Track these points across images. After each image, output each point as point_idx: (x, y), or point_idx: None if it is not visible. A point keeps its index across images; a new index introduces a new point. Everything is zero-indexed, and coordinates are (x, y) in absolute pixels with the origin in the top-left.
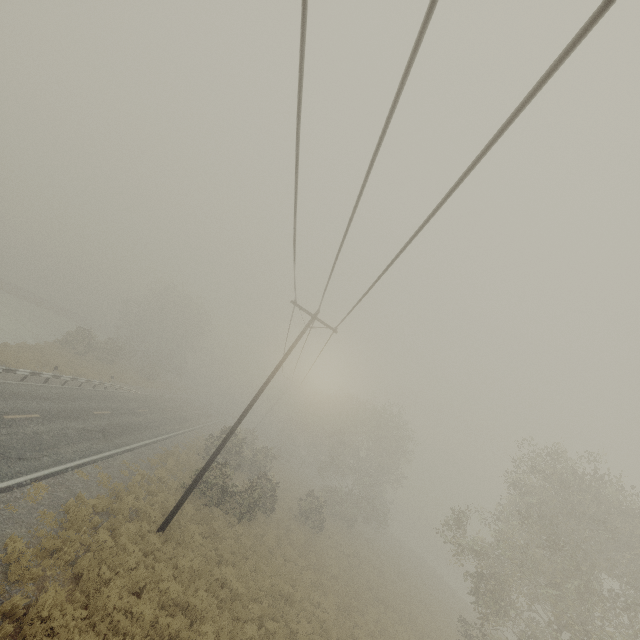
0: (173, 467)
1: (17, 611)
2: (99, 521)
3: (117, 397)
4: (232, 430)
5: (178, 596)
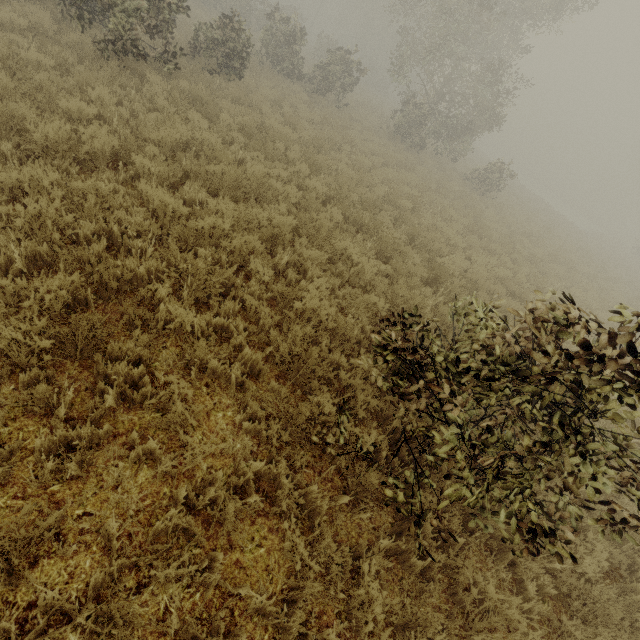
0: None
1: None
2: None
3: None
4: None
5: None
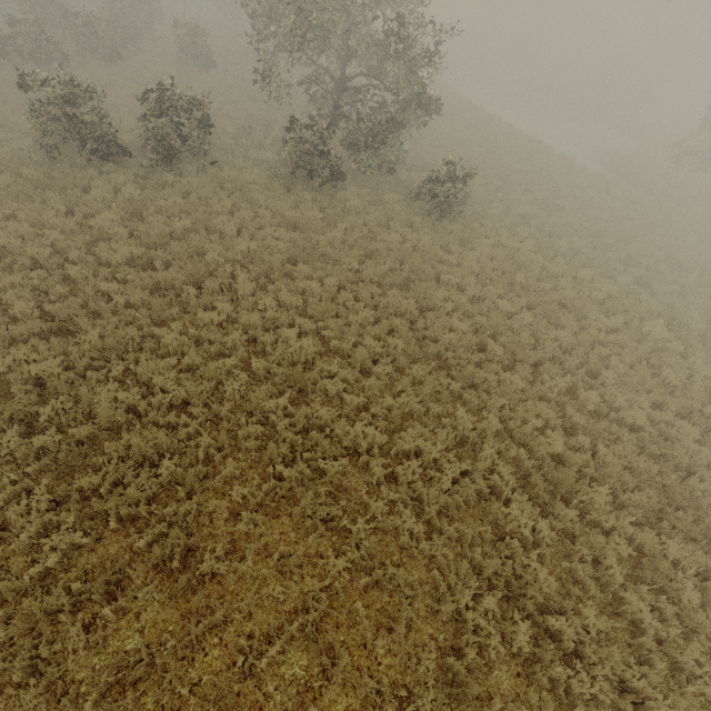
0: None
1: None
2: None
3: None
4: None
5: None
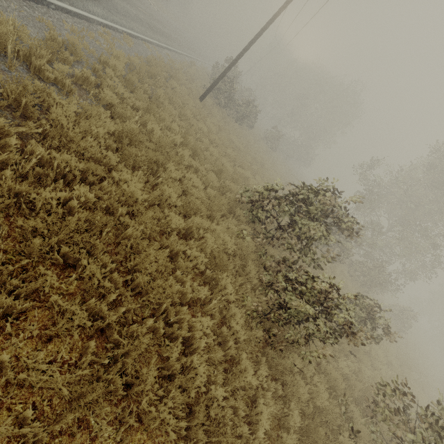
0: (196, 74)
1: (147, 93)
2: (167, 77)
3: (147, 6)
4: (256, 37)
5: (213, 134)
